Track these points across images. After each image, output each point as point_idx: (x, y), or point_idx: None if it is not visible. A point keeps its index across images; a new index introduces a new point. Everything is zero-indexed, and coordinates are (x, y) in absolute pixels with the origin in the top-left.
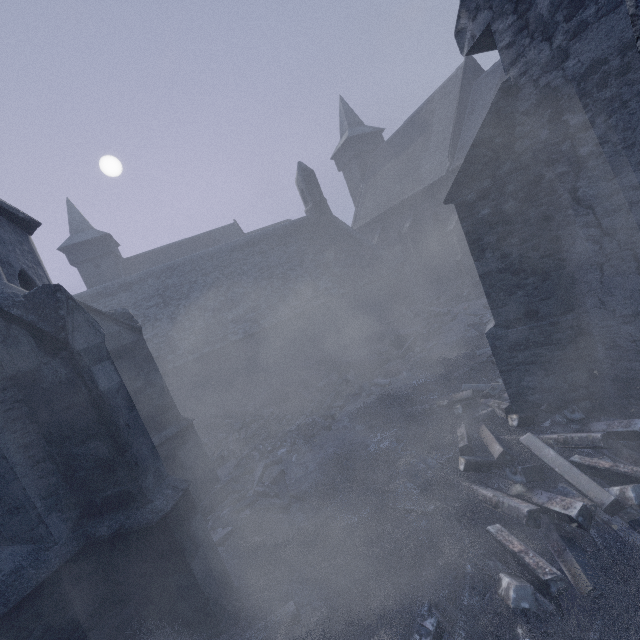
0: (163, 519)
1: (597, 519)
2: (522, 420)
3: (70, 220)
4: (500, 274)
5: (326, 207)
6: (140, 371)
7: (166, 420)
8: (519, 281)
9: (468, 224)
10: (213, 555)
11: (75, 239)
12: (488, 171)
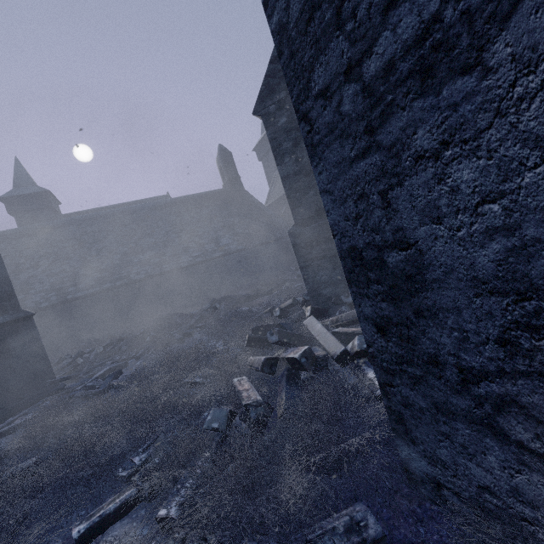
0: None
1: (331, 370)
2: (315, 311)
3: (15, 176)
4: (296, 176)
5: (239, 182)
6: None
7: (1, 309)
8: (310, 182)
9: (271, 132)
10: None
11: (16, 192)
12: (283, 84)
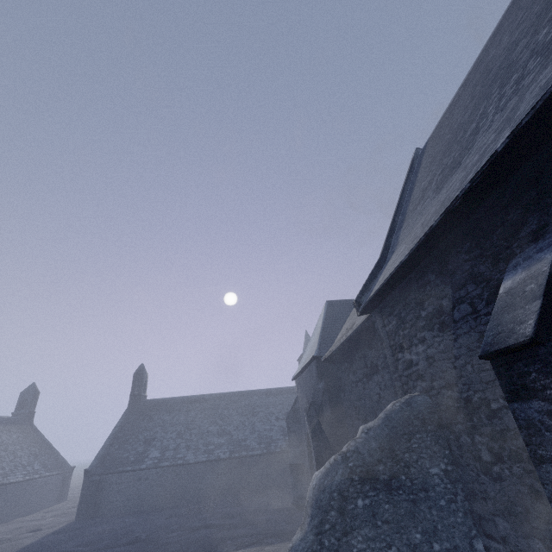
0: None
1: None
2: None
3: (306, 341)
4: None
5: None
6: None
7: None
8: None
9: None
10: None
11: None
12: None
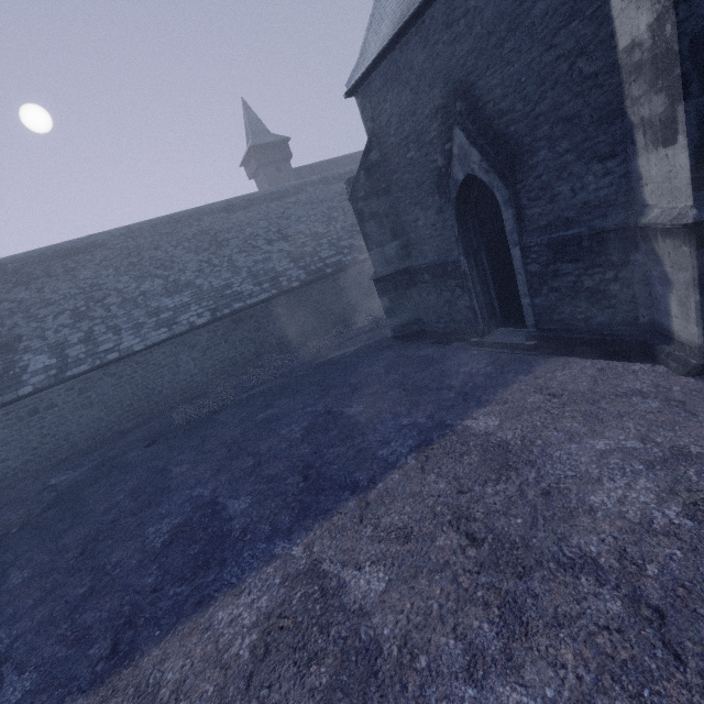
0: None
1: None
2: None
3: (249, 121)
4: None
5: None
6: None
7: None
8: None
9: None
10: None
11: (260, 140)
12: None
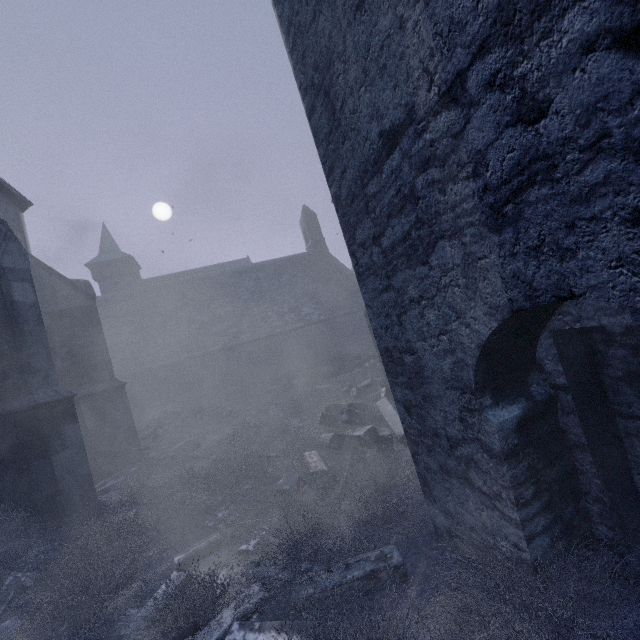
0: (36, 409)
1: (396, 450)
2: (390, 392)
3: (102, 242)
4: None
5: (324, 246)
6: (86, 331)
7: (100, 378)
8: None
9: None
10: (81, 462)
11: (102, 258)
12: None
